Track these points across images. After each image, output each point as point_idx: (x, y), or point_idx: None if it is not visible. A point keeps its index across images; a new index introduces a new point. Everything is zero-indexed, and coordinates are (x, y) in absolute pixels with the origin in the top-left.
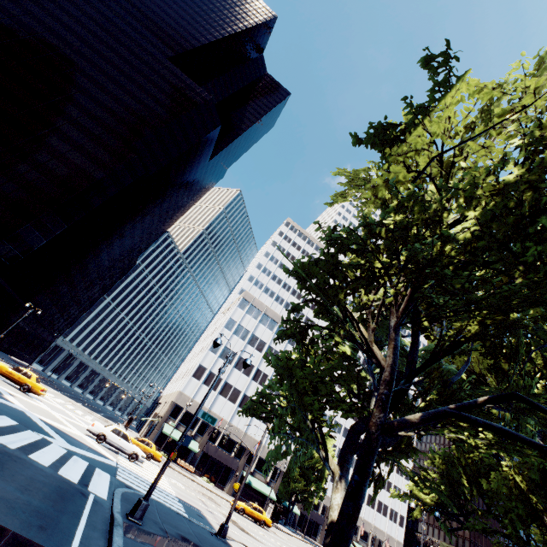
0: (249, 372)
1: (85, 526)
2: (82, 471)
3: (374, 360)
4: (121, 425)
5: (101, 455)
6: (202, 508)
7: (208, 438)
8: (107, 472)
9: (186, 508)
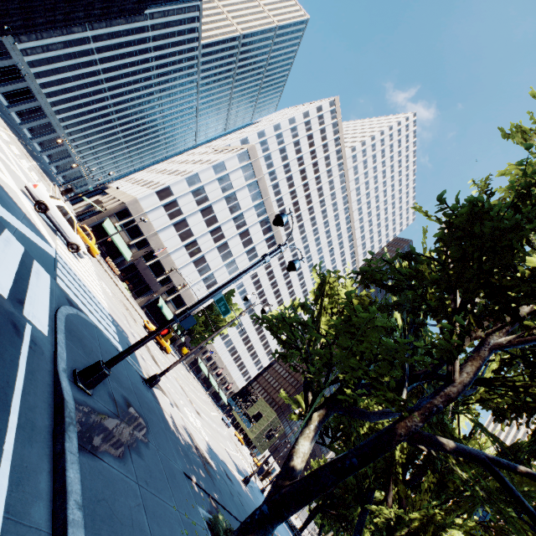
0: (211, 224)
1: (17, 435)
2: (15, 266)
3: (451, 367)
4: (57, 188)
5: (38, 233)
6: (128, 330)
7: (143, 254)
8: (46, 268)
9: (118, 333)
